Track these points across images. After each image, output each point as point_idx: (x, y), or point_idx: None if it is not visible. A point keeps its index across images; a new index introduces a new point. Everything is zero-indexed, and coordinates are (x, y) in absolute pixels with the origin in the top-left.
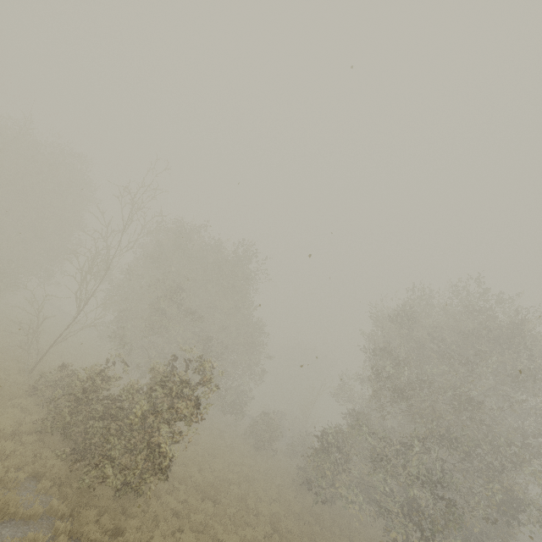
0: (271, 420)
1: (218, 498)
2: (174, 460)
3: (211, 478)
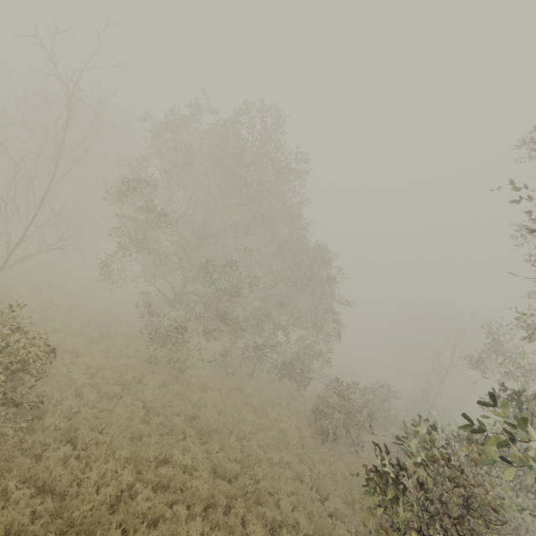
0: (347, 395)
1: (97, 535)
2: (78, 433)
3: (125, 483)
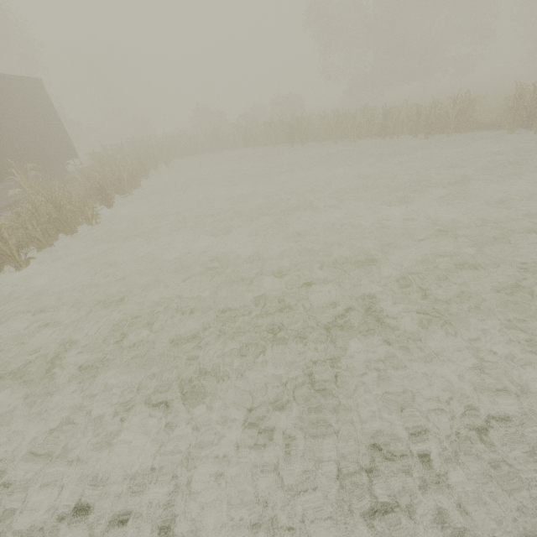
0: None
1: None
2: None
3: None
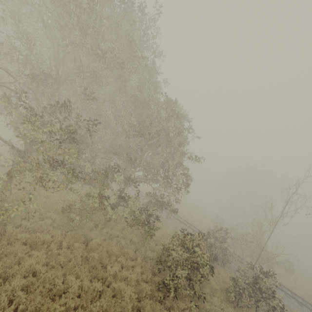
0: (192, 249)
1: None
2: None
3: None
